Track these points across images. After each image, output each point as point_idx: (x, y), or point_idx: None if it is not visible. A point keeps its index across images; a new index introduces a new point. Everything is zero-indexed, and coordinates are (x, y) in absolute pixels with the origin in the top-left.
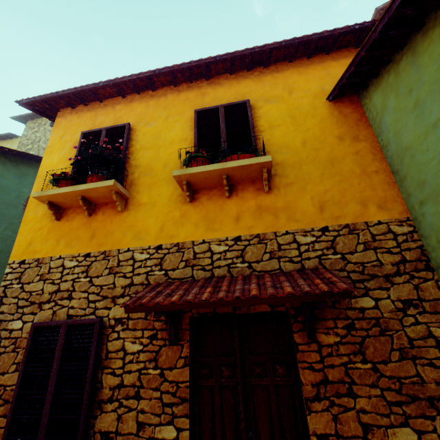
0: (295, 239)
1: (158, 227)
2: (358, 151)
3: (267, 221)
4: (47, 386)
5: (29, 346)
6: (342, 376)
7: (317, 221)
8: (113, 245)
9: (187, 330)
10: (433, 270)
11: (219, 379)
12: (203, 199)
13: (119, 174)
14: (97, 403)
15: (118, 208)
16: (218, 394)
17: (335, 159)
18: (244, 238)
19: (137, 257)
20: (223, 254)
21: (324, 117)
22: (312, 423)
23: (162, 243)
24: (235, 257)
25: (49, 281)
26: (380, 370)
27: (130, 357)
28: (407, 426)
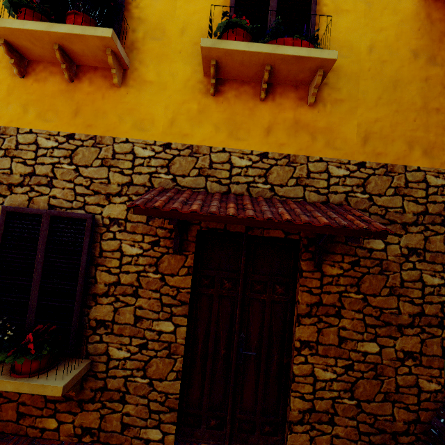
0: (327, 169)
1: (168, 119)
2: (428, 78)
3: (302, 142)
4: (31, 274)
5: (3, 232)
6: (335, 301)
7: (357, 153)
8: (106, 131)
9: (193, 242)
10: None
11: (220, 290)
12: (229, 95)
13: (114, 25)
14: (91, 296)
15: (114, 79)
16: (217, 302)
17: (400, 81)
18: (271, 156)
19: (138, 152)
20: (245, 169)
21: (407, 17)
22: (299, 333)
23: (172, 141)
24: (257, 176)
25: (18, 160)
26: (368, 301)
27: (128, 259)
28: (374, 342)
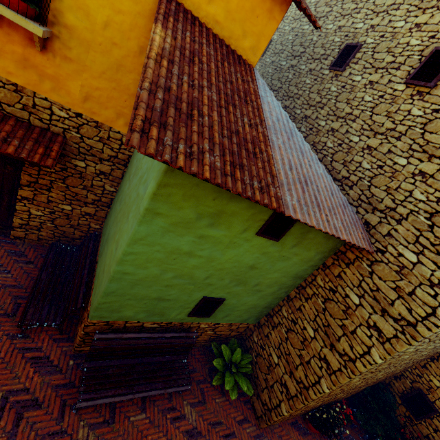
0: (51, 108)
1: None
2: None
3: (30, 78)
4: None
5: None
6: (48, 184)
7: (77, 106)
8: None
9: None
10: (127, 167)
11: None
12: None
13: None
14: None
15: None
16: None
17: (123, 67)
18: None
19: None
20: None
21: (144, 13)
22: (21, 192)
23: None
24: None
25: None
26: (70, 188)
27: None
28: (70, 206)
